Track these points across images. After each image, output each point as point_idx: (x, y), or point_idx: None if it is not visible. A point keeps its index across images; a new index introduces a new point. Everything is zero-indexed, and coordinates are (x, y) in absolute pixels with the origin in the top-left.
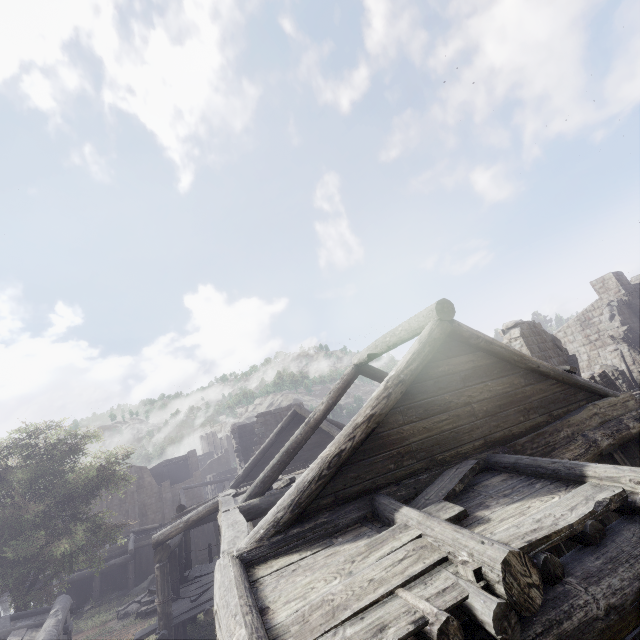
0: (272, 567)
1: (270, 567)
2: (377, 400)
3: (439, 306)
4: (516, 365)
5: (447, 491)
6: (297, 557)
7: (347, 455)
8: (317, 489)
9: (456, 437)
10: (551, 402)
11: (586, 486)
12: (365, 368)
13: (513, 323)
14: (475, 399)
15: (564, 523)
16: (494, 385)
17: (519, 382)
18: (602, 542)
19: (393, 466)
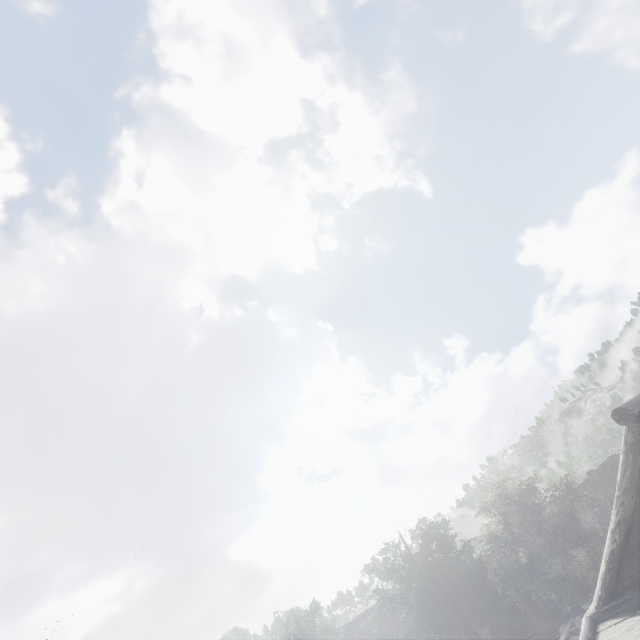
0: (604, 625)
1: (604, 625)
2: (615, 509)
3: (615, 417)
4: None
5: None
6: (615, 621)
7: (618, 552)
8: (612, 577)
9: None
10: None
11: None
12: None
13: None
14: None
15: None
16: None
17: None
18: None
19: None
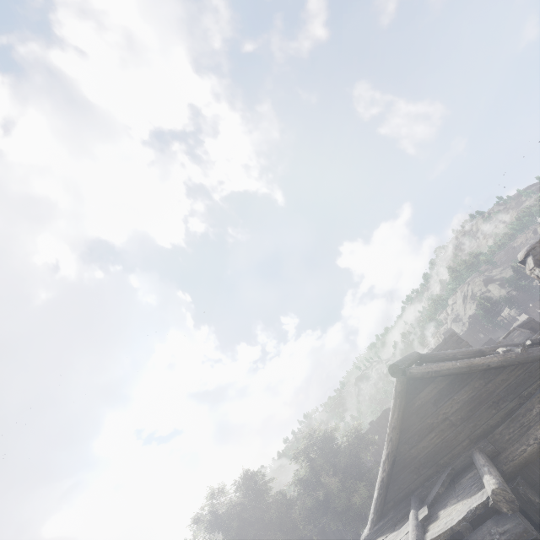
0: None
1: None
2: (386, 444)
3: (390, 371)
4: (470, 373)
5: (434, 494)
6: (381, 538)
7: (386, 479)
8: (381, 501)
9: (447, 445)
10: (517, 386)
11: (480, 493)
12: (423, 359)
13: (523, 254)
14: (449, 413)
15: (449, 526)
16: (459, 397)
17: (479, 384)
18: (470, 534)
19: (415, 476)
